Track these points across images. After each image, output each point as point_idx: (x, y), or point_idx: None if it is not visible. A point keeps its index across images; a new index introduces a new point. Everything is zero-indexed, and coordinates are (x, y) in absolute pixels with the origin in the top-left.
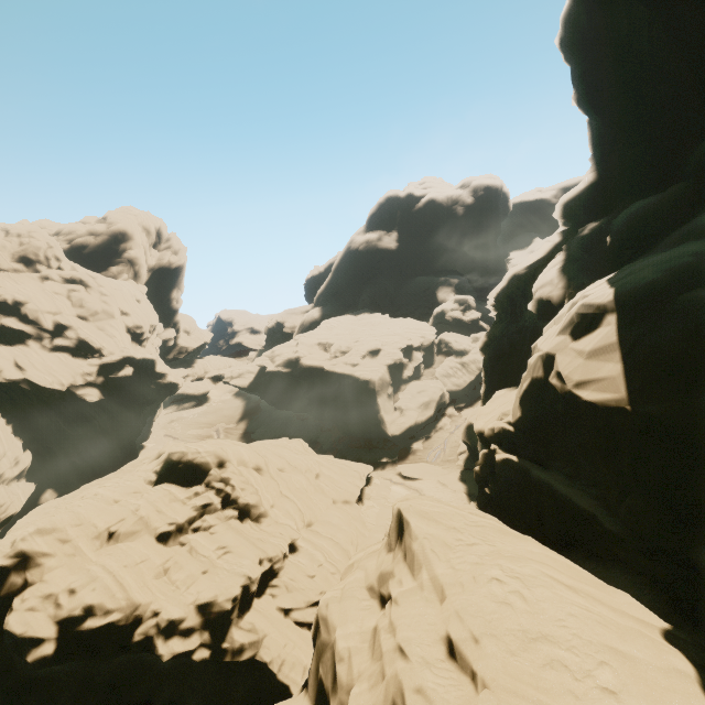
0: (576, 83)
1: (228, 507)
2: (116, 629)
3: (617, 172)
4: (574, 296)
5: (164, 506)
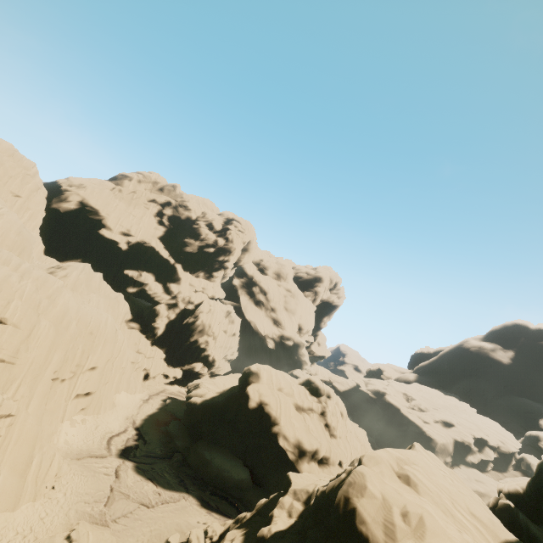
0: None
1: (323, 416)
2: (271, 418)
3: None
4: None
5: (301, 393)
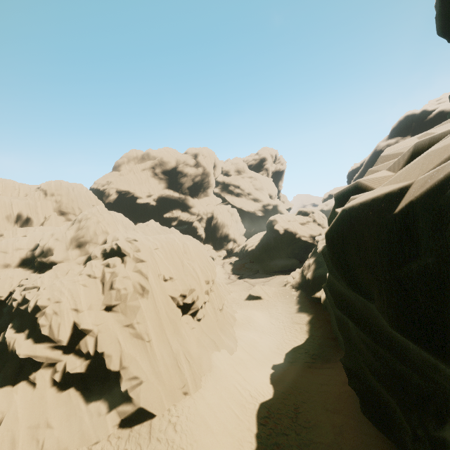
0: None
1: (315, 222)
2: (293, 233)
3: None
4: None
5: (299, 218)
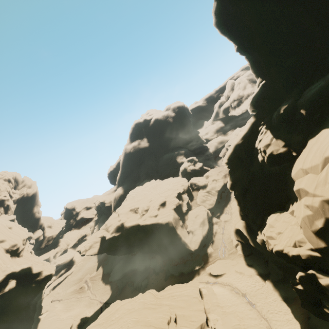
0: (236, 40)
1: None
2: None
3: (279, 77)
4: (300, 150)
5: None
